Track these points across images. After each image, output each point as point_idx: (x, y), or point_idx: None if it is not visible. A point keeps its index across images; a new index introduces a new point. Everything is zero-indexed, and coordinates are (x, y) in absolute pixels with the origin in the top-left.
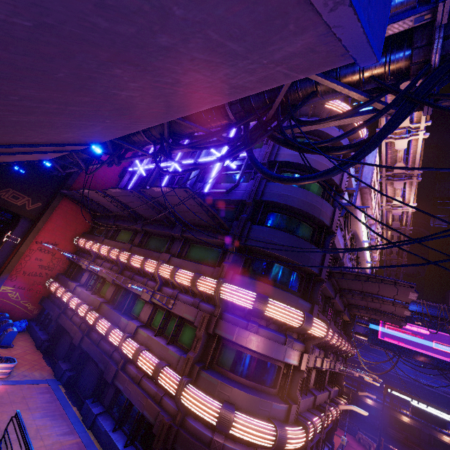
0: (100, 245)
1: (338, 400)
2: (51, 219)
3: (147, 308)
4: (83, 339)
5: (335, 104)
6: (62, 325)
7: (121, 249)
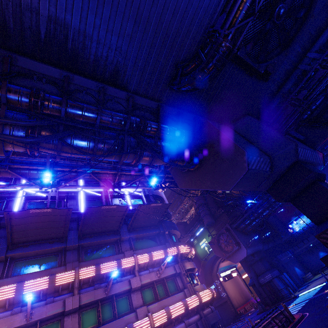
0: (19, 283)
1: None
2: None
3: (136, 295)
4: None
5: None
6: None
7: (76, 268)
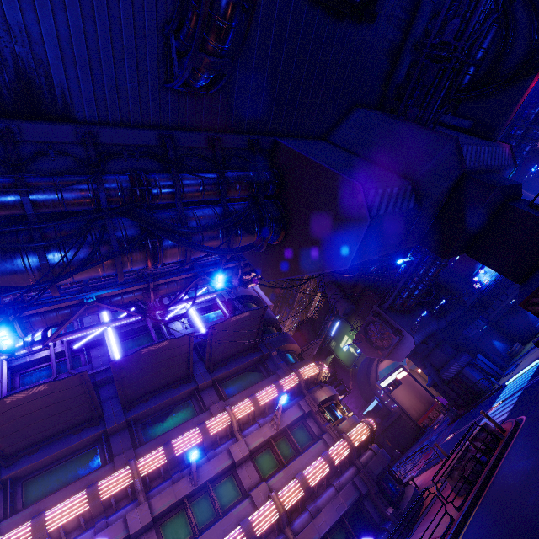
0: (36, 519)
1: None
2: None
3: (245, 469)
4: None
5: None
6: None
7: (131, 461)
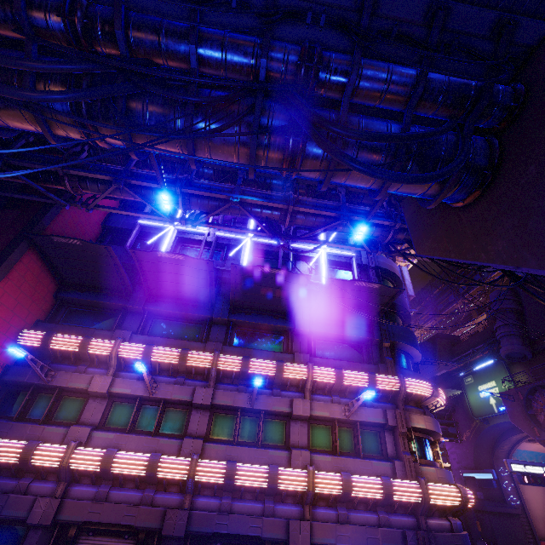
0: (148, 346)
1: None
2: None
3: (298, 427)
4: (190, 517)
5: None
6: (80, 524)
7: (216, 351)
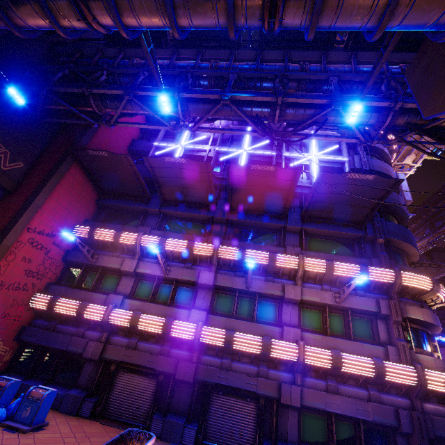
0: (162, 238)
1: None
2: (53, 192)
3: (290, 309)
4: (197, 369)
5: (392, 137)
6: (118, 363)
7: (216, 243)
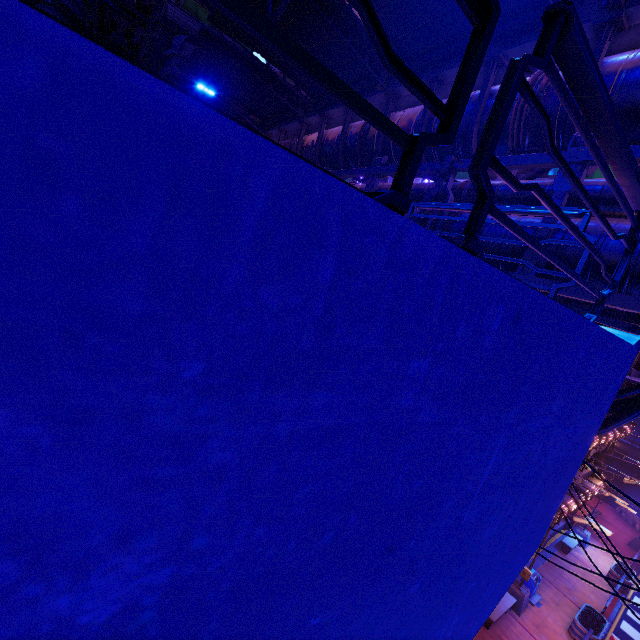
0: None
1: (588, 484)
2: None
3: None
4: None
5: None
6: None
7: None
